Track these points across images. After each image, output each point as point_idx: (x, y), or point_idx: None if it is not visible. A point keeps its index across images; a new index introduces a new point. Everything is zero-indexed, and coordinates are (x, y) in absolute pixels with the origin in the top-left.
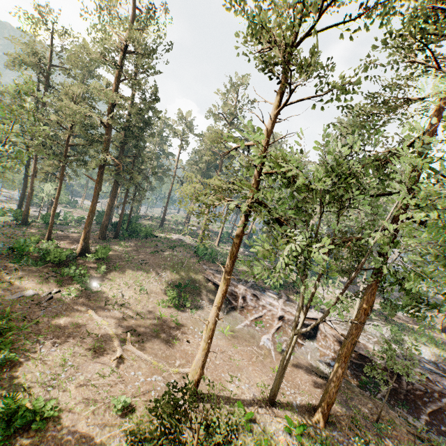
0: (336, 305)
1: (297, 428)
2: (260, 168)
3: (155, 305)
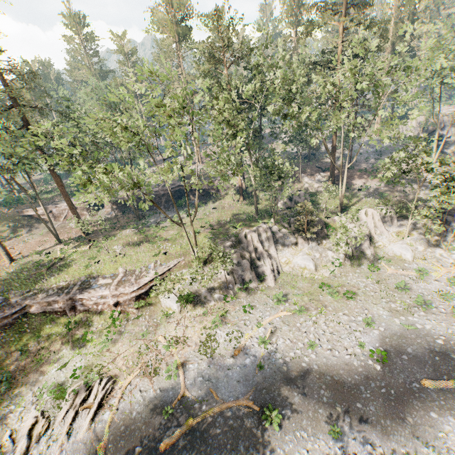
0: (3, 193)
1: (69, 243)
2: None
3: None
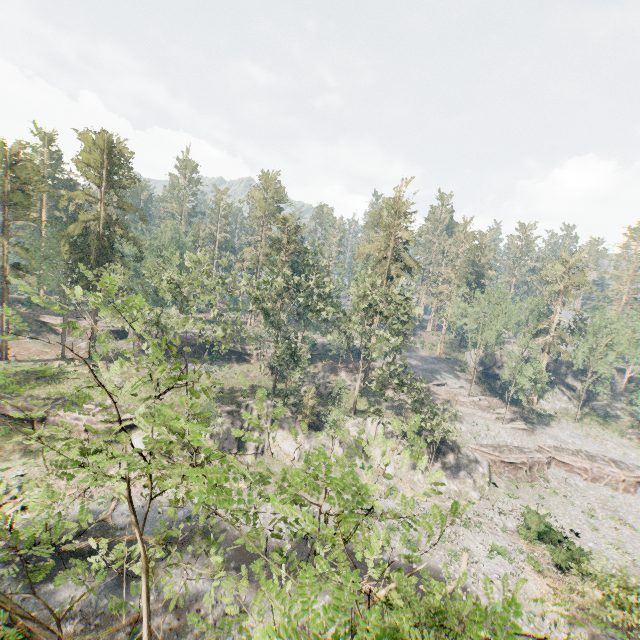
0: None
1: (72, 361)
2: (3, 245)
3: None
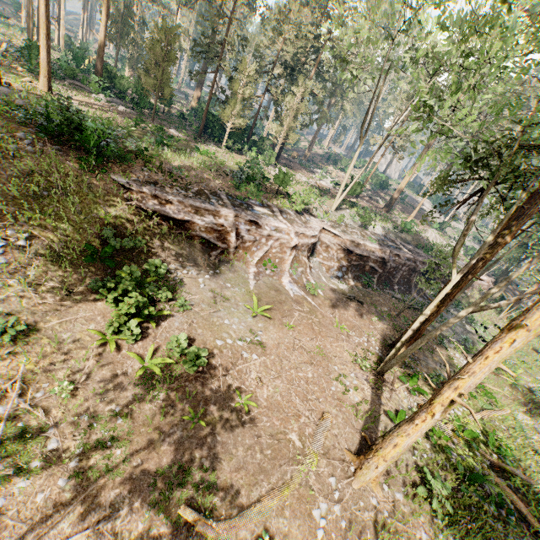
0: None
1: (411, 382)
2: None
3: (97, 349)
